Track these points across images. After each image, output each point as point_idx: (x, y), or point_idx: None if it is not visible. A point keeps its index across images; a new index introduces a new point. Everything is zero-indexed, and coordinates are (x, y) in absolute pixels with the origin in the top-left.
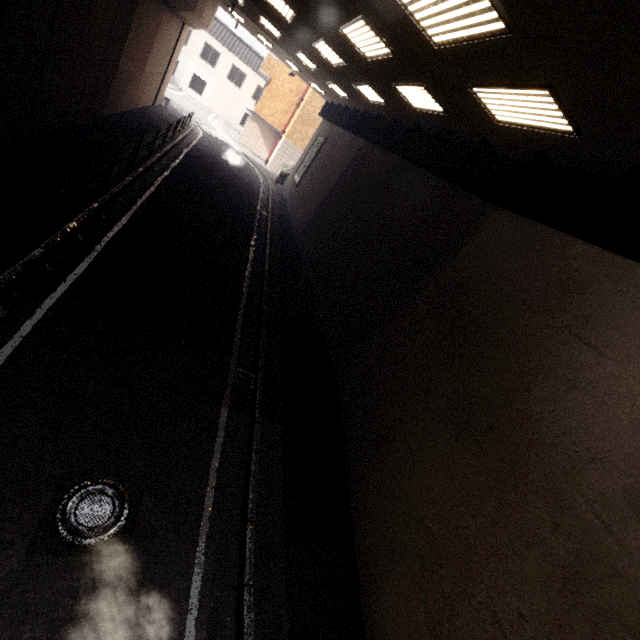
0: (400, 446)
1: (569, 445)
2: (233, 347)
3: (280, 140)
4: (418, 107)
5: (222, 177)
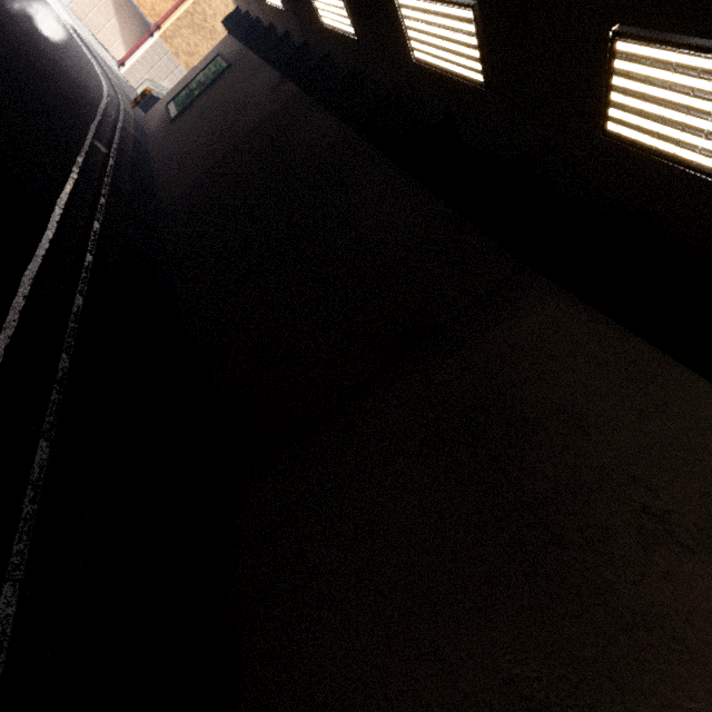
0: None
1: None
2: None
3: (150, 38)
4: (425, 57)
5: (9, 44)
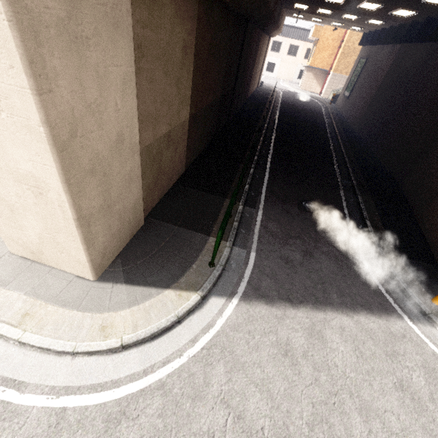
0: None
1: None
2: (336, 173)
3: (328, 75)
4: None
5: (300, 109)
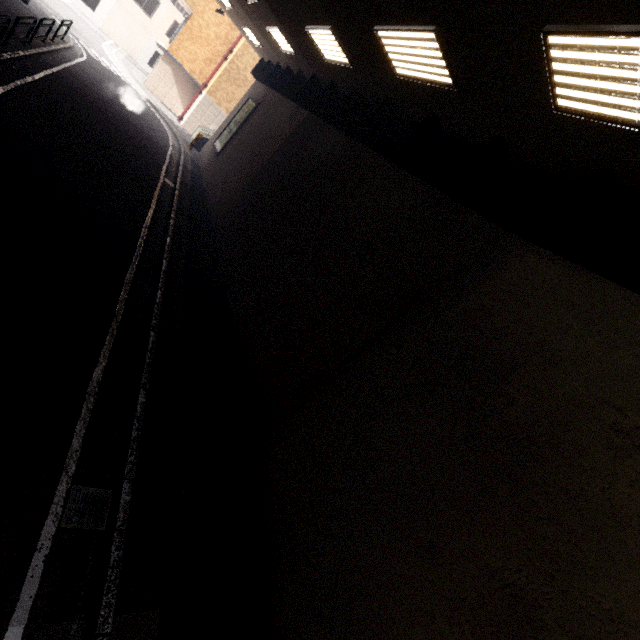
0: None
1: None
2: (74, 434)
3: (200, 95)
4: (405, 73)
5: (109, 122)
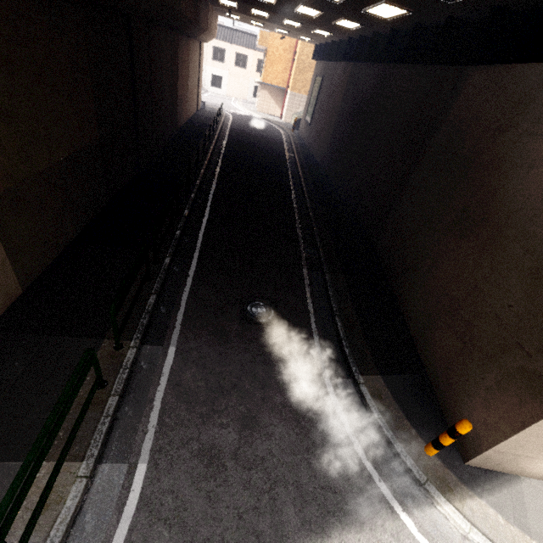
0: (426, 262)
1: (531, 203)
2: (298, 239)
3: (286, 95)
4: (388, 17)
5: (255, 141)
